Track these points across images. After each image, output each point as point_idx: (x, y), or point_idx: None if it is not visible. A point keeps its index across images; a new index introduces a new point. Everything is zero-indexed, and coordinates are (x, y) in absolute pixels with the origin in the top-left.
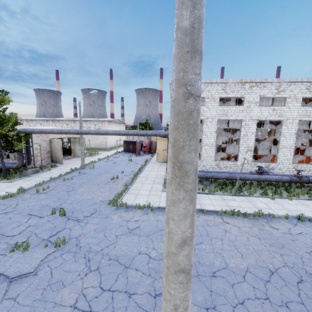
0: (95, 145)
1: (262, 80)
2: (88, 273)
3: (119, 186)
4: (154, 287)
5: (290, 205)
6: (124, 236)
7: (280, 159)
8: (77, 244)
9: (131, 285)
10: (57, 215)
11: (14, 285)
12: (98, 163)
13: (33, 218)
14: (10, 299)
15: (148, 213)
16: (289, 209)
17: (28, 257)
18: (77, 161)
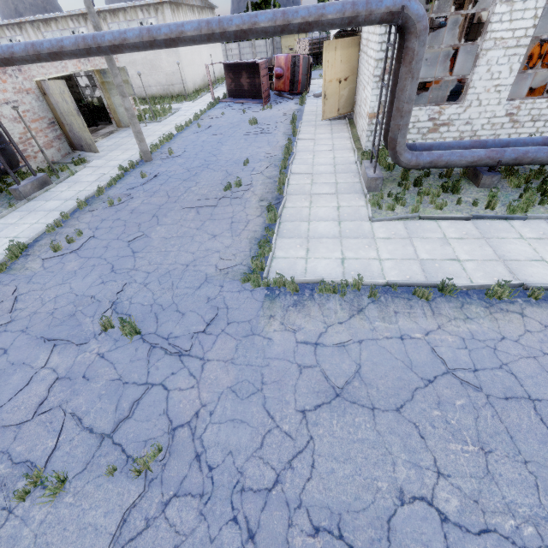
0: (159, 87)
1: None
2: None
3: (250, 211)
4: None
5: None
6: (325, 415)
7: None
8: (199, 456)
9: None
10: (120, 331)
11: None
12: (180, 140)
13: (62, 348)
14: None
15: (364, 310)
16: None
17: (70, 525)
18: (130, 138)
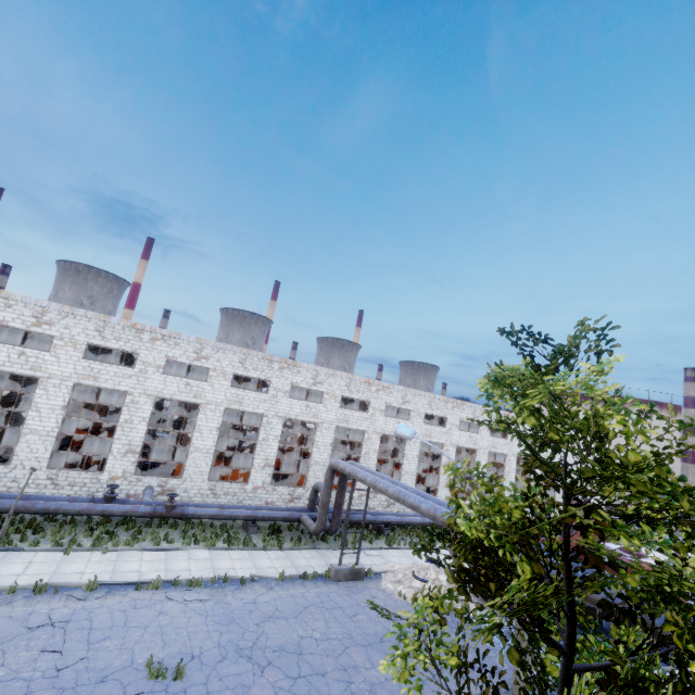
0: None
1: (171, 334)
2: None
3: None
4: None
5: (82, 564)
6: None
7: (188, 471)
8: None
9: None
10: None
11: None
12: None
13: None
14: None
15: None
16: (63, 572)
17: None
18: None
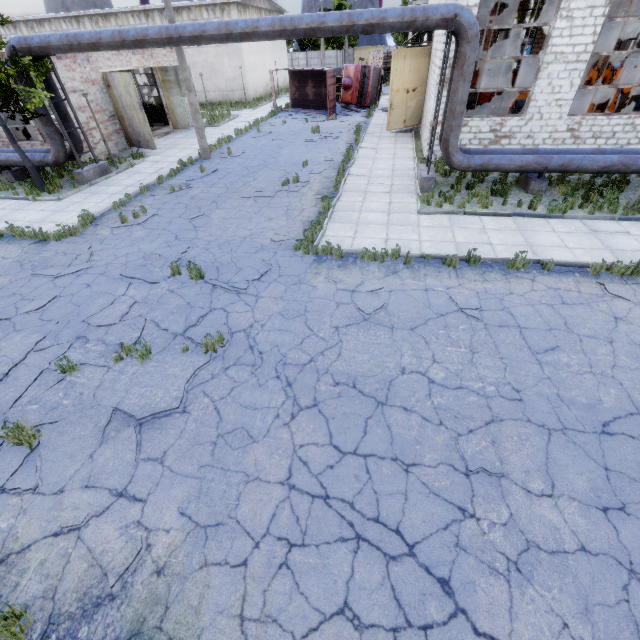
0: (218, 93)
1: None
2: (296, 413)
3: (306, 202)
4: (460, 452)
5: None
6: (354, 329)
7: None
8: (252, 346)
9: (404, 445)
10: (186, 277)
11: (150, 432)
12: (238, 143)
13: (137, 285)
14: (153, 460)
15: (398, 272)
16: None
17: (156, 374)
18: (187, 139)
